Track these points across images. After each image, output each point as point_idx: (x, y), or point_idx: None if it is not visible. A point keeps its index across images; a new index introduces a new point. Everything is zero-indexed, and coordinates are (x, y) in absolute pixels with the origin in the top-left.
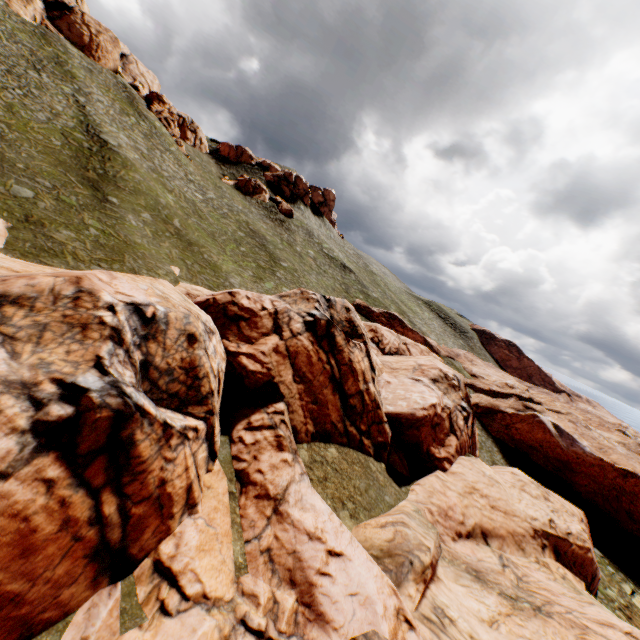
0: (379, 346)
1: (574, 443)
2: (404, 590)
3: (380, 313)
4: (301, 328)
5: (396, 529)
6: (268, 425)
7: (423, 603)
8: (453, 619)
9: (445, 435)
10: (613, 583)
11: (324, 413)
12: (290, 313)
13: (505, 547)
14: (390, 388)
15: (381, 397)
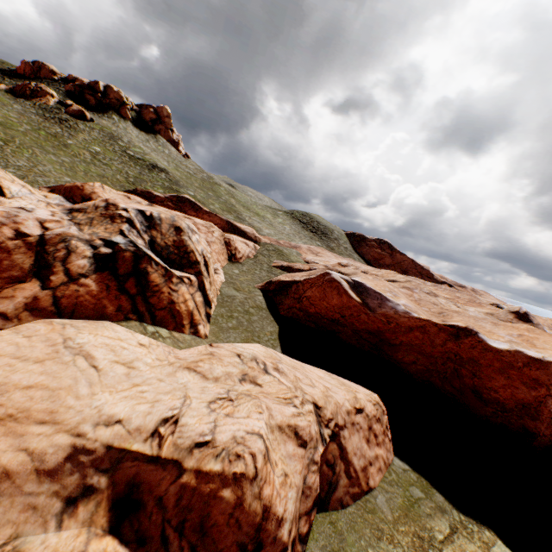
0: None
1: (384, 303)
2: None
3: (166, 197)
4: None
5: None
6: None
7: None
8: None
9: (13, 281)
10: (408, 523)
11: None
12: None
13: None
14: None
15: None
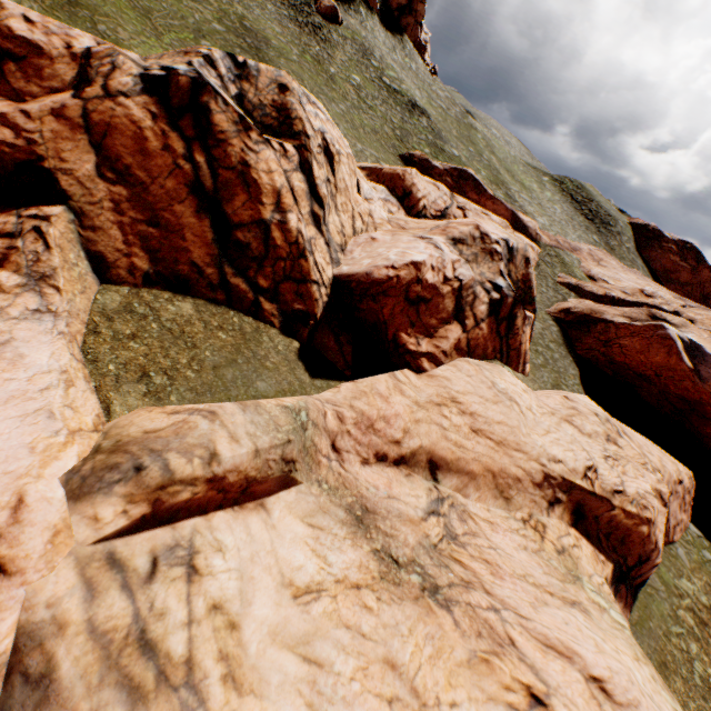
0: (405, 203)
1: None
2: (87, 508)
3: (445, 170)
4: (131, 86)
5: (185, 419)
6: (7, 232)
7: (148, 536)
8: (204, 572)
9: (442, 322)
10: (701, 574)
11: (176, 246)
12: (117, 59)
13: (471, 490)
14: (372, 247)
15: (348, 258)
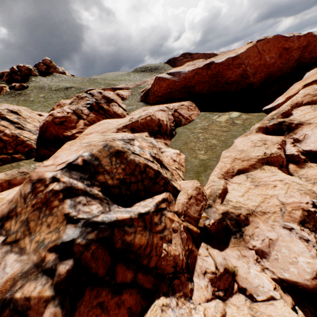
0: None
1: (180, 74)
2: None
3: None
4: None
5: None
6: None
7: None
8: None
9: (77, 123)
10: (205, 120)
11: None
12: None
13: None
14: None
15: None
